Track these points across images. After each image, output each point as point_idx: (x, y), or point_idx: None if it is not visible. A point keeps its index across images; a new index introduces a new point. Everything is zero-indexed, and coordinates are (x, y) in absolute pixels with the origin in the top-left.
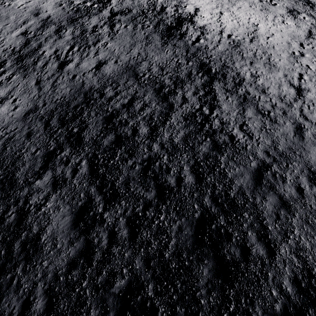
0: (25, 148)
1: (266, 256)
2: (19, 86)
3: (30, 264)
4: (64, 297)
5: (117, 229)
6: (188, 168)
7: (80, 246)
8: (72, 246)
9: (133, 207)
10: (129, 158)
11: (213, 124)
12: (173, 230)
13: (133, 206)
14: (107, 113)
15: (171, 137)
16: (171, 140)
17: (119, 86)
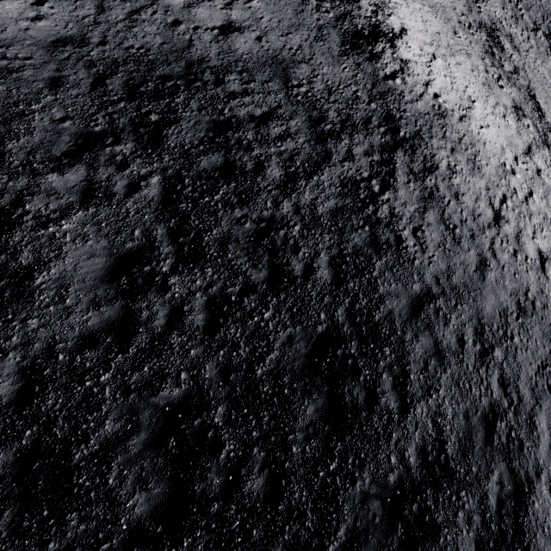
0: (41, 105)
1: (397, 411)
2: None
3: None
4: (60, 389)
5: (187, 309)
6: (327, 257)
7: (112, 314)
8: (97, 310)
9: (225, 283)
10: (238, 205)
11: (380, 210)
12: (278, 339)
13: (224, 281)
14: (221, 117)
15: (315, 201)
16: (313, 206)
17: (254, 82)
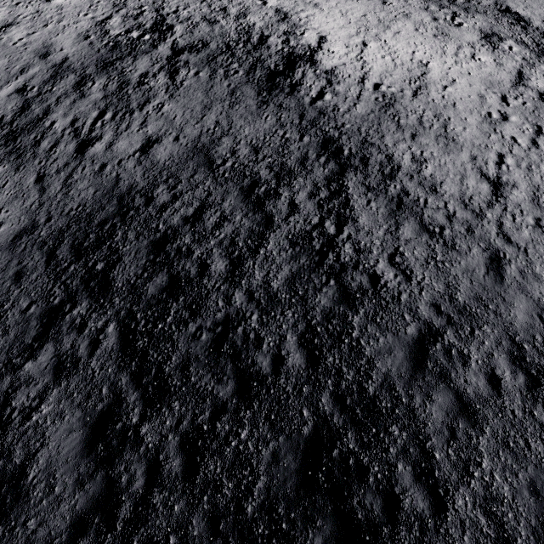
0: (11, 302)
1: (429, 513)
2: (7, 185)
3: (5, 526)
4: None
5: (162, 458)
6: (295, 337)
7: (96, 489)
8: (82, 489)
9: (194, 413)
10: (190, 318)
11: (342, 253)
12: (262, 460)
13: (193, 411)
14: (157, 235)
15: (267, 277)
16: (266, 284)
17: (180, 183)
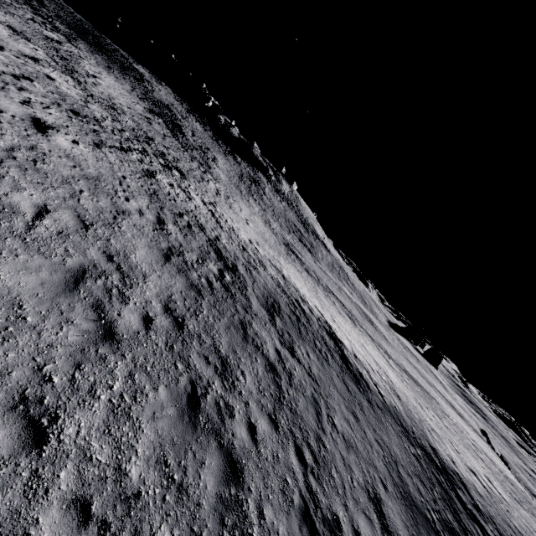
0: None
1: None
2: None
3: None
4: None
5: None
6: None
7: None
8: None
9: None
10: None
11: None
12: None
13: None
14: None
15: None
16: None
17: None
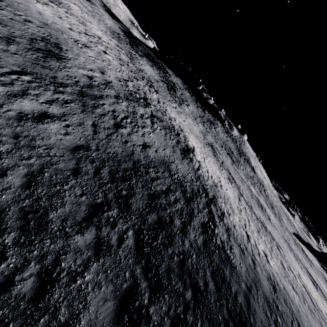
0: (69, 185)
1: None
2: (75, 115)
3: None
4: None
5: None
6: (210, 273)
7: None
8: None
9: (175, 305)
10: (168, 245)
11: (217, 239)
12: None
13: (175, 303)
14: (151, 191)
15: (195, 238)
16: (196, 241)
17: (159, 172)
